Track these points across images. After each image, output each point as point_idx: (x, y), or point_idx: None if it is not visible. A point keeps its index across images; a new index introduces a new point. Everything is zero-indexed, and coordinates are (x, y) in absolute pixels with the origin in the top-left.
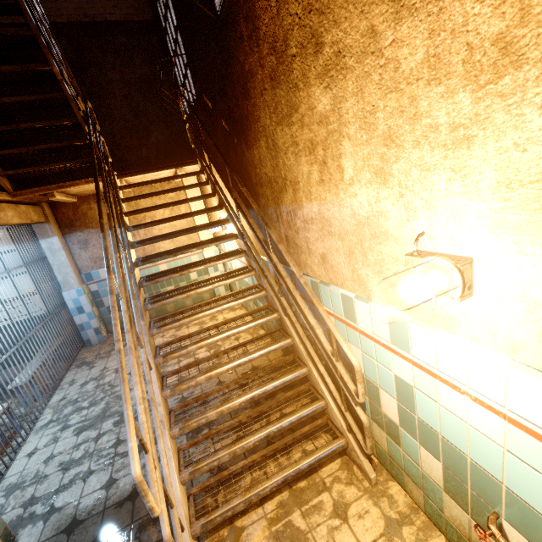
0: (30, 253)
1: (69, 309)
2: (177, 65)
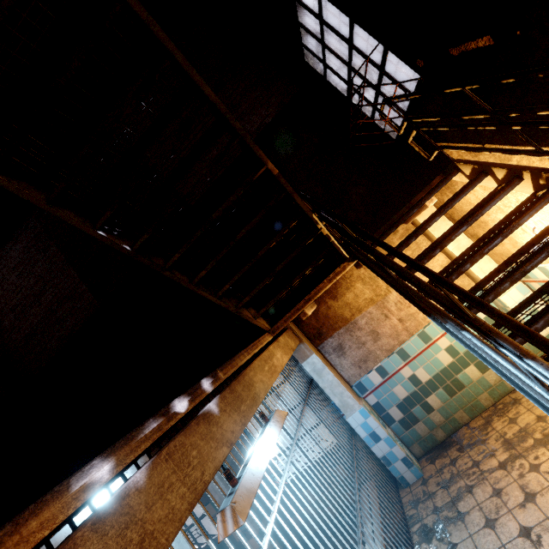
0: (301, 384)
1: (362, 439)
2: (355, 89)
